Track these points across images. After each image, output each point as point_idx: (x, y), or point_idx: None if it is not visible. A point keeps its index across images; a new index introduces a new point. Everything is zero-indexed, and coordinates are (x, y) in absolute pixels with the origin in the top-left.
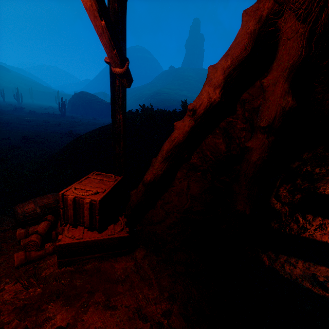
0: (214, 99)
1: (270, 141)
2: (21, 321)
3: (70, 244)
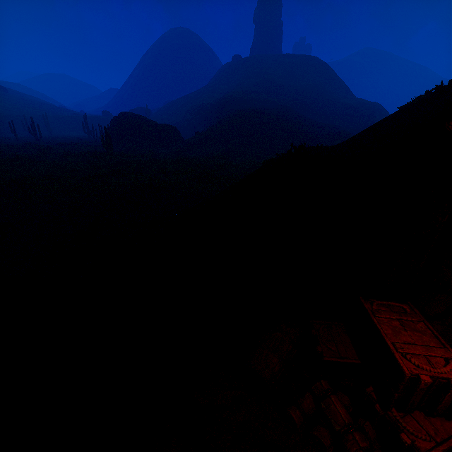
0: None
1: None
2: None
3: None
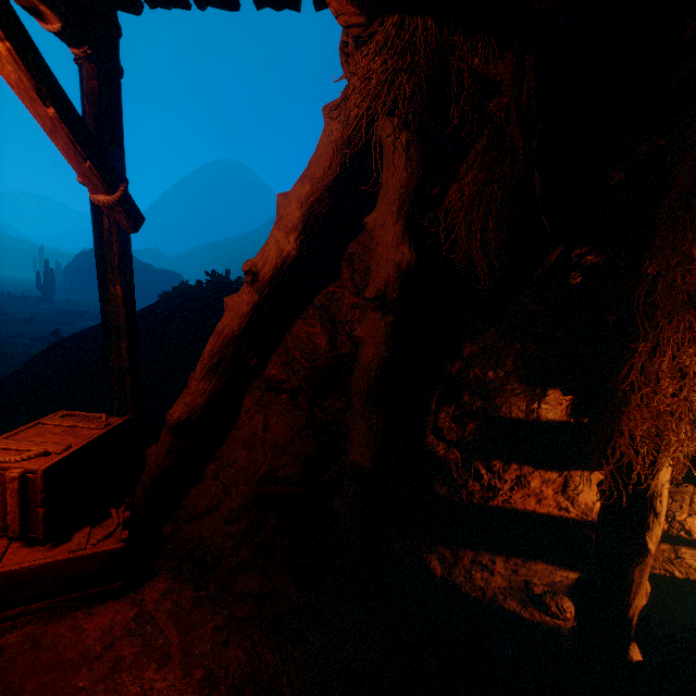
0: (288, 252)
1: (387, 324)
2: None
3: None
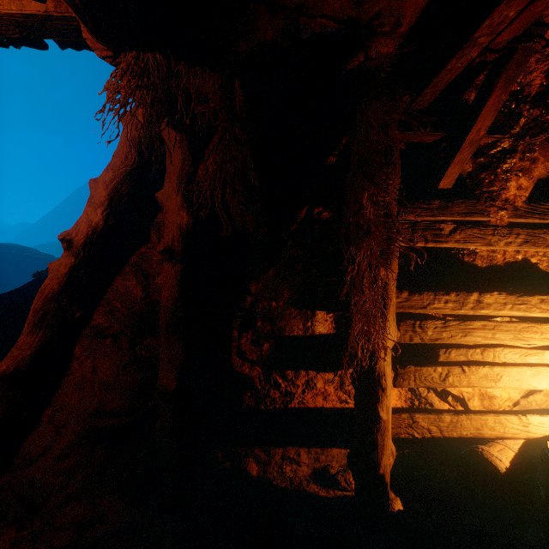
0: (96, 222)
1: (177, 271)
2: None
3: None
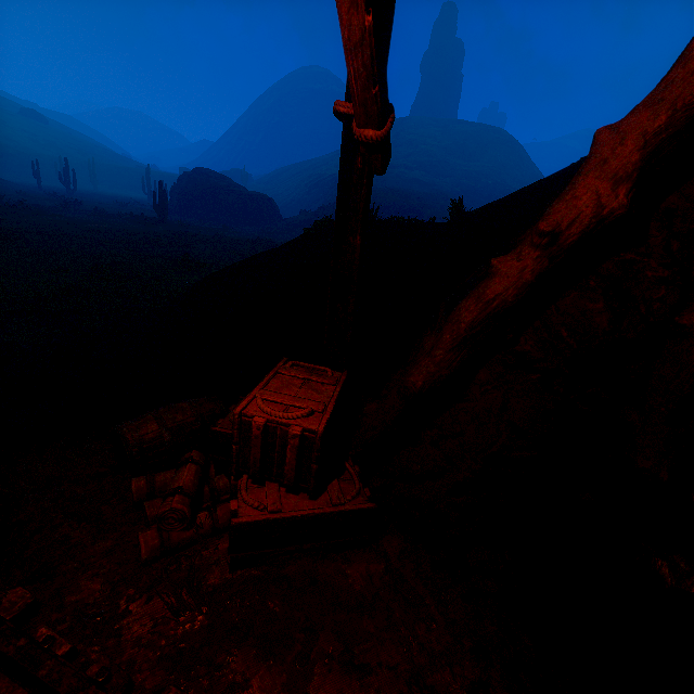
0: (611, 210)
1: None
2: (181, 687)
3: (259, 524)
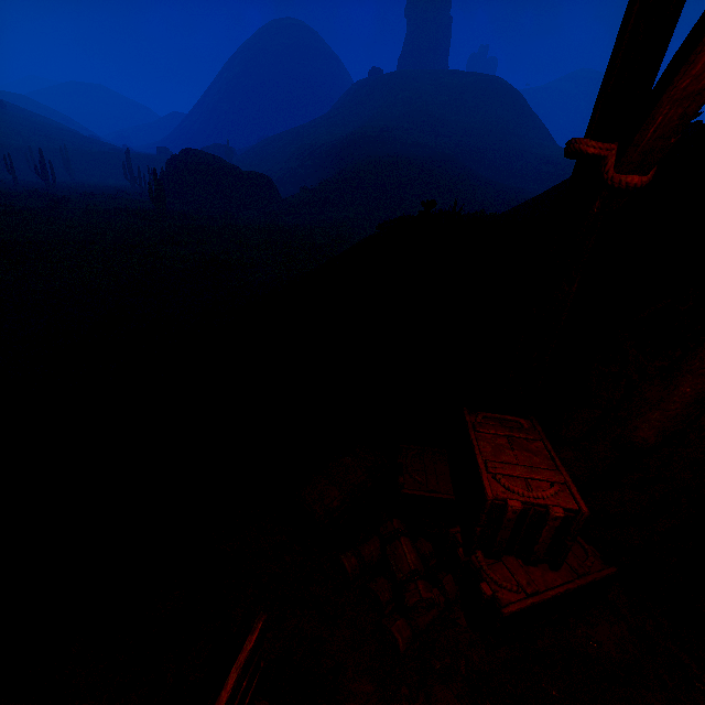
0: None
1: None
2: None
3: (525, 610)
